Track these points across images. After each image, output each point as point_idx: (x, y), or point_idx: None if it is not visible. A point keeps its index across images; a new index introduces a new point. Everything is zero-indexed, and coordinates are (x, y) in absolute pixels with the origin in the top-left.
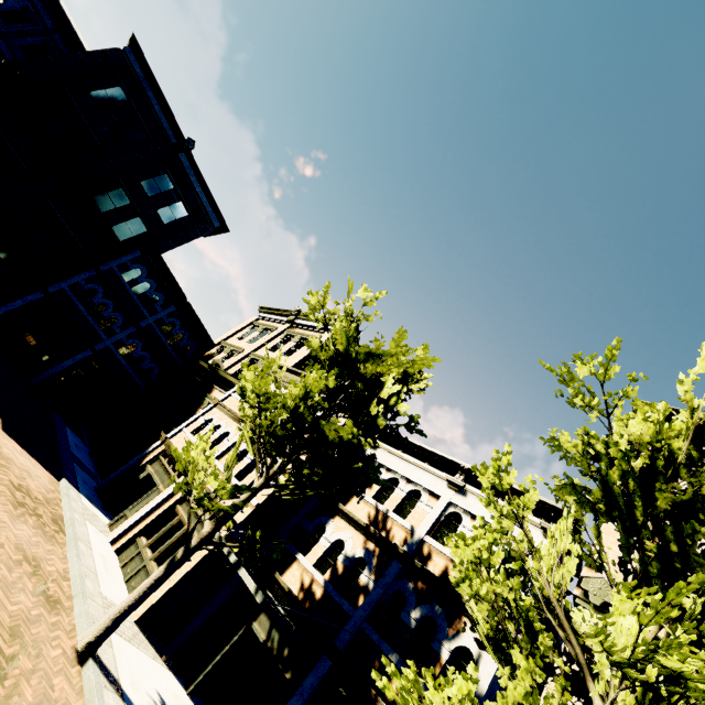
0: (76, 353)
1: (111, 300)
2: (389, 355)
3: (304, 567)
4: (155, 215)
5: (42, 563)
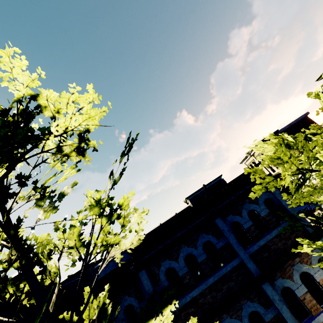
0: None
1: None
2: None
3: None
4: None
5: None
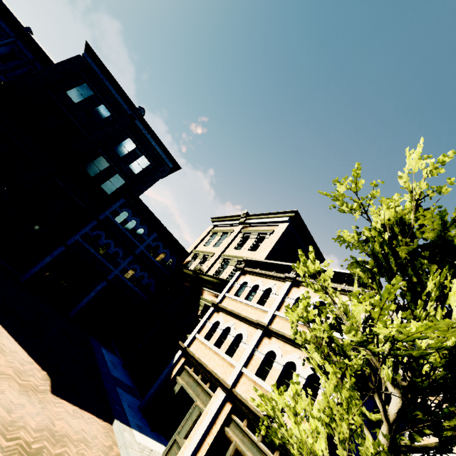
0: (95, 285)
1: (112, 239)
2: None
3: None
4: (128, 169)
5: None
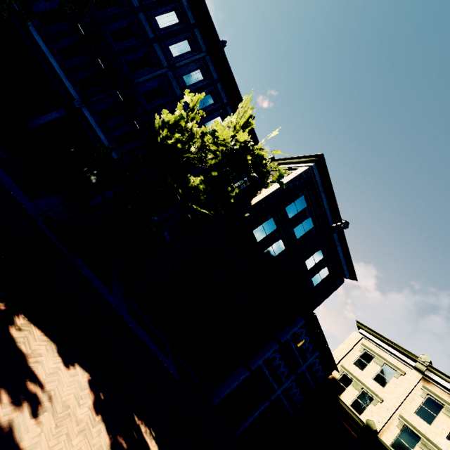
0: (259, 403)
1: (283, 359)
2: None
3: None
4: (310, 282)
5: None
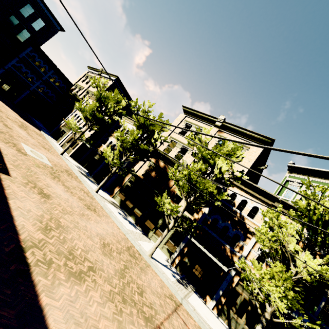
0: (24, 92)
1: (28, 70)
2: (110, 97)
3: (104, 147)
4: (31, 27)
5: (47, 143)
